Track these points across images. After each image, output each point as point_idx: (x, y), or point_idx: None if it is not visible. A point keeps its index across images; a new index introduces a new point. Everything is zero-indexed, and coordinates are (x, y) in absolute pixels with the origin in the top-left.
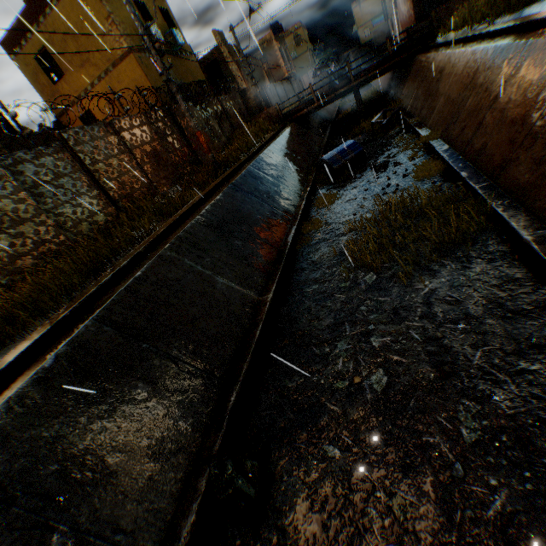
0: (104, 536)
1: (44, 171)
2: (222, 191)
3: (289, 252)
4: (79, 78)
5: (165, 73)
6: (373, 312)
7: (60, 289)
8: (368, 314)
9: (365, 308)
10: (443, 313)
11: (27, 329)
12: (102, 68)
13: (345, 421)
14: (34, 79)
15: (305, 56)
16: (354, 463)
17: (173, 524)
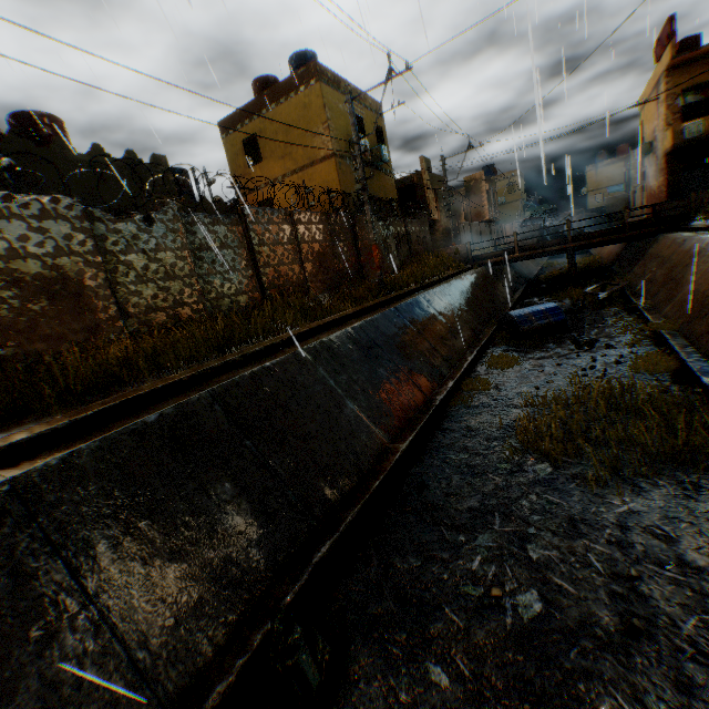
0: (127, 644)
1: (213, 237)
2: (381, 311)
3: (440, 404)
4: (274, 167)
5: (362, 181)
6: (537, 512)
7: (185, 352)
8: (530, 512)
9: (527, 503)
10: (643, 546)
11: (139, 379)
12: (300, 163)
13: (467, 640)
14: (232, 158)
15: (515, 204)
16: (466, 704)
17: (204, 674)
